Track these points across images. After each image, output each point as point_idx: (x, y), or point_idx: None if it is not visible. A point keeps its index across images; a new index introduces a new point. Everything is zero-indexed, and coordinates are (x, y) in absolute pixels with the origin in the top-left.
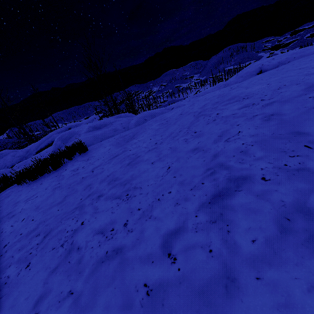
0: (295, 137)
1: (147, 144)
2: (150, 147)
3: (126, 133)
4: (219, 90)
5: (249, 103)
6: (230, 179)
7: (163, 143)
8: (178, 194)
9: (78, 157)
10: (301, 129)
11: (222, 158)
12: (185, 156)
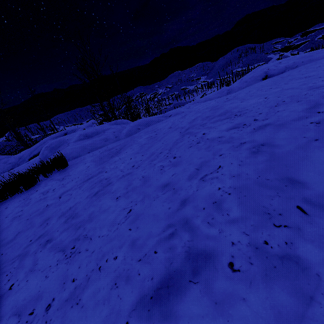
0: (286, 188)
1: (125, 166)
2: (125, 171)
3: (114, 145)
4: (215, 100)
5: (240, 122)
6: (190, 253)
7: (139, 168)
8: (122, 265)
9: (56, 174)
10: (296, 174)
11: (189, 209)
12: (152, 195)
